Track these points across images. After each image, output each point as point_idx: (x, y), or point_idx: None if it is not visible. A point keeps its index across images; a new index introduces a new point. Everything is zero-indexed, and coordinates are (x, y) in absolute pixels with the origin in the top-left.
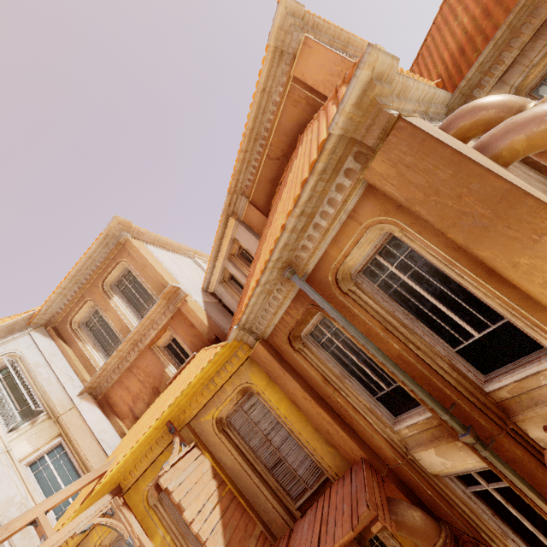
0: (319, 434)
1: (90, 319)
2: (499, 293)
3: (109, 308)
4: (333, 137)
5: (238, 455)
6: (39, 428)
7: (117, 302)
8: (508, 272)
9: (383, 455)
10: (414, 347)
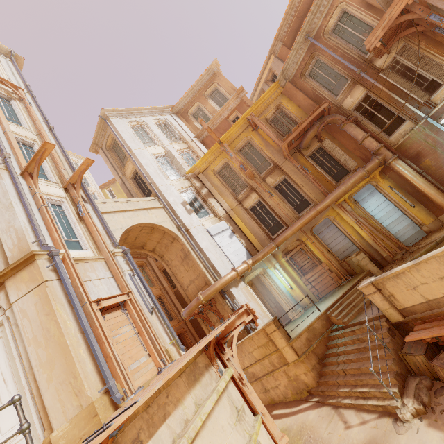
0: (307, 115)
1: (195, 113)
2: (369, 12)
3: (207, 104)
4: None
5: (273, 128)
6: (181, 144)
7: (211, 102)
8: (370, 1)
9: (331, 111)
10: (346, 50)
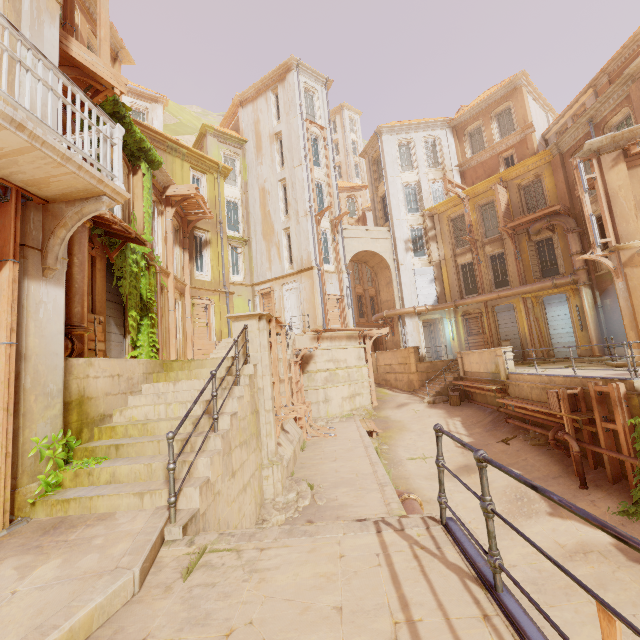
0: (557, 199)
1: (473, 132)
2: None
3: (488, 128)
4: (625, 74)
5: (519, 199)
6: (438, 172)
7: (494, 126)
8: None
9: (576, 208)
10: None
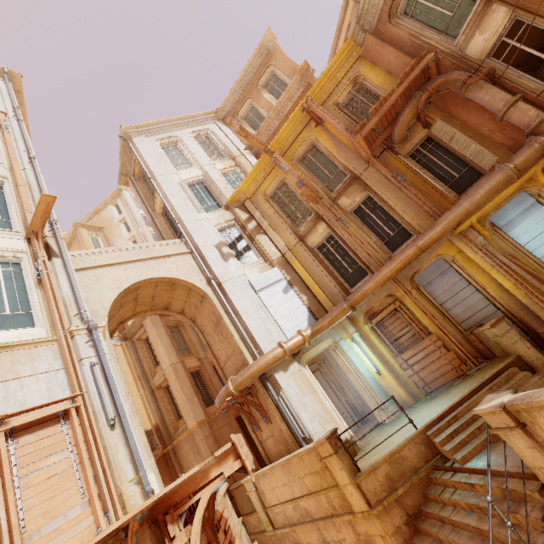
0: None
1: (247, 115)
2: None
3: (261, 99)
4: None
5: (348, 118)
6: (226, 161)
7: (266, 95)
8: None
9: (445, 68)
10: None
